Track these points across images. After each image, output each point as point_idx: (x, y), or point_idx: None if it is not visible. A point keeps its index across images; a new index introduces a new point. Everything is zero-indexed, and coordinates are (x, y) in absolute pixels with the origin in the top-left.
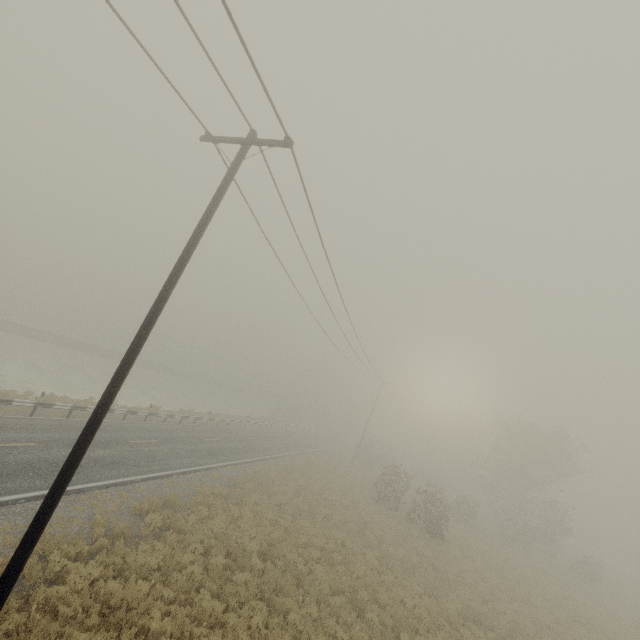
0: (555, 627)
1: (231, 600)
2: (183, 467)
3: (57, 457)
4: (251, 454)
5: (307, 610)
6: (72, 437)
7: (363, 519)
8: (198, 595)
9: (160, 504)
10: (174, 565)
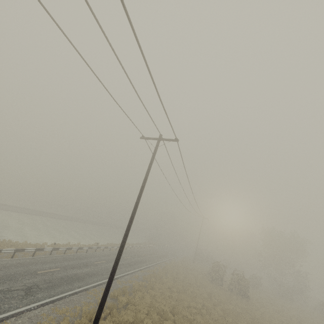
0: None
1: None
2: (121, 273)
3: (71, 274)
4: (146, 263)
5: None
6: (71, 263)
7: (208, 291)
8: None
9: (121, 292)
10: (139, 320)
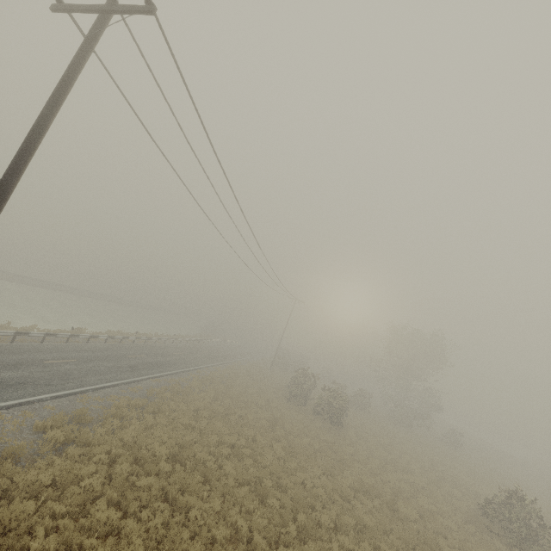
0: (428, 488)
1: (130, 506)
2: (101, 383)
3: None
4: (175, 367)
5: (210, 505)
6: None
7: (275, 415)
8: (95, 506)
9: (66, 420)
10: (71, 479)
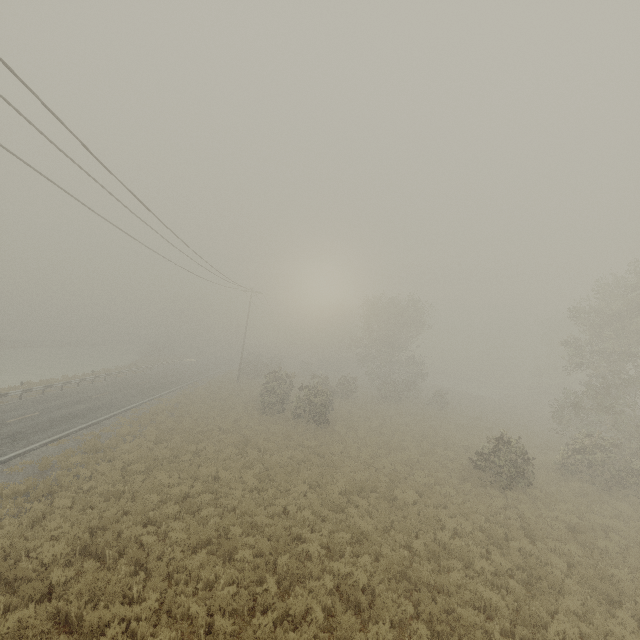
0: (423, 459)
1: None
2: None
3: None
4: (94, 415)
5: (142, 606)
6: None
7: (246, 436)
8: None
9: None
10: None
